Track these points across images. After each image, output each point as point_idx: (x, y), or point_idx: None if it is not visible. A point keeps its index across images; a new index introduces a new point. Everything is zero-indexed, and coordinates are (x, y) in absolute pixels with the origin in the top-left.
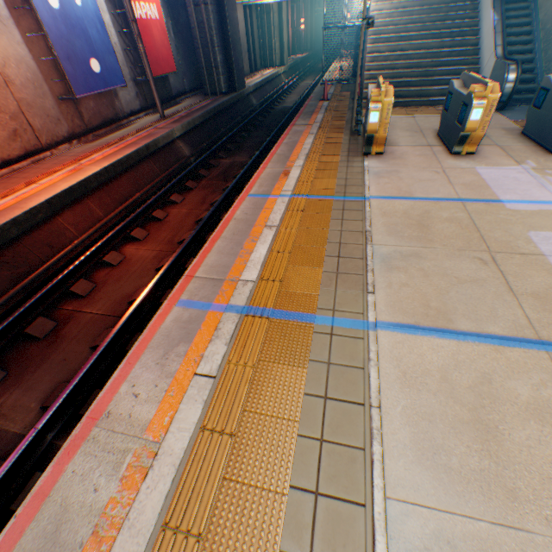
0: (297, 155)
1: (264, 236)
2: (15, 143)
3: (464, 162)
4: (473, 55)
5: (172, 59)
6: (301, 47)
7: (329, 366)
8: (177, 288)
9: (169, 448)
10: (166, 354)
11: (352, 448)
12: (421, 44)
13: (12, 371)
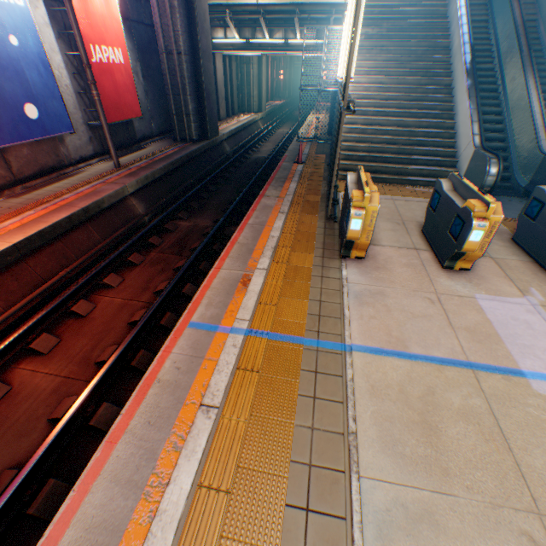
0: (263, 247)
1: (195, 434)
2: None
3: (460, 283)
4: (449, 138)
5: (137, 104)
6: (280, 93)
7: None
8: None
9: None
10: None
11: None
12: (398, 121)
13: None
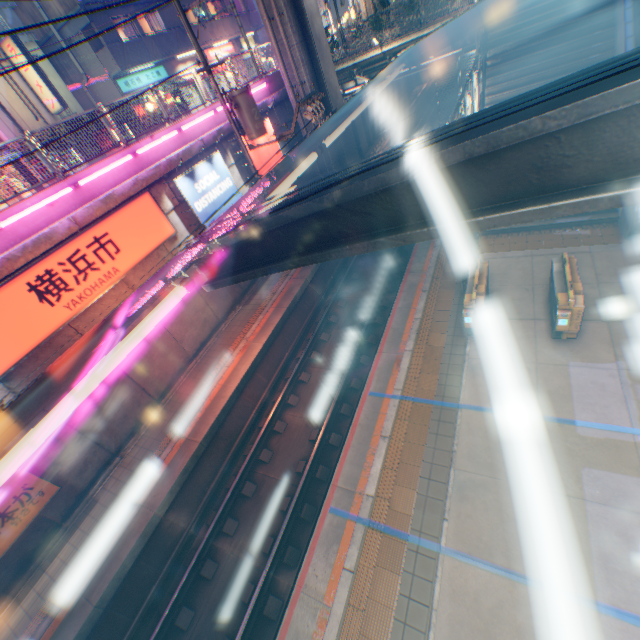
0: (409, 331)
1: (379, 448)
2: (206, 327)
3: (560, 353)
4: None
5: None
6: None
7: (413, 576)
8: (328, 495)
9: (335, 610)
10: (327, 550)
11: (419, 631)
12: None
13: (241, 520)
